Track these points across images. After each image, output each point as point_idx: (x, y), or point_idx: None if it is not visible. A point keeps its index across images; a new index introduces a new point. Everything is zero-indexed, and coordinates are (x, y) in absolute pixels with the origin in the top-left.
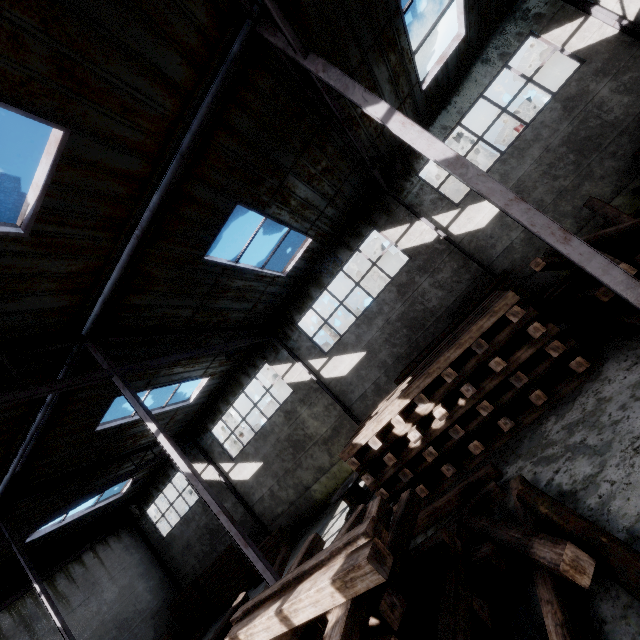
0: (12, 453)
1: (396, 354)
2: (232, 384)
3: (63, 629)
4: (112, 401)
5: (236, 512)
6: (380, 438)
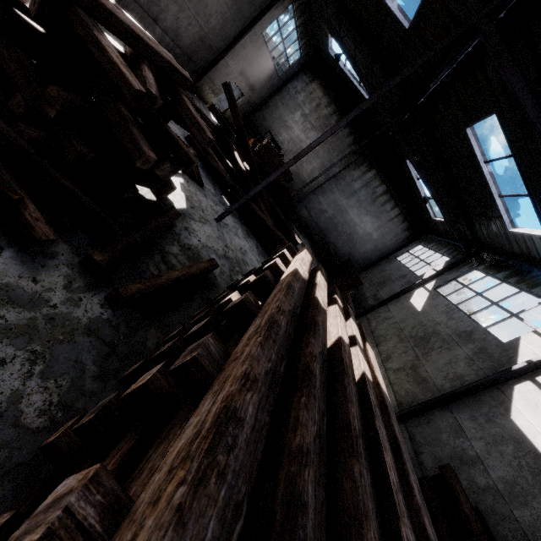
0: (441, 68)
1: (540, 540)
2: (538, 277)
3: (332, 164)
4: (491, 114)
5: (388, 295)
6: (281, 261)
